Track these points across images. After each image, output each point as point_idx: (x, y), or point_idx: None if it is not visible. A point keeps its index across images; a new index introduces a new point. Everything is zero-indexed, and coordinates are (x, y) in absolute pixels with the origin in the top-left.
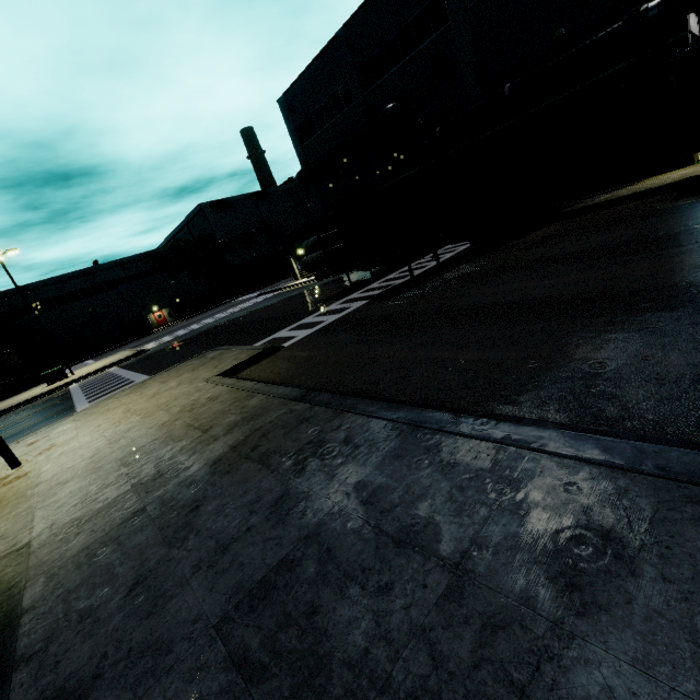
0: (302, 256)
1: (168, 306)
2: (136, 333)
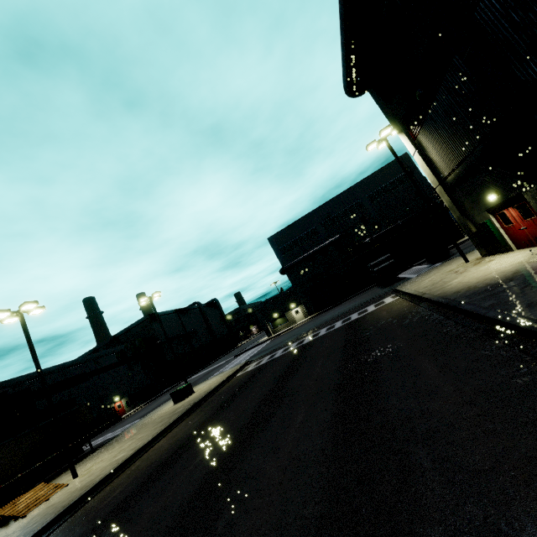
0: (275, 318)
1: (126, 396)
2: (99, 425)
